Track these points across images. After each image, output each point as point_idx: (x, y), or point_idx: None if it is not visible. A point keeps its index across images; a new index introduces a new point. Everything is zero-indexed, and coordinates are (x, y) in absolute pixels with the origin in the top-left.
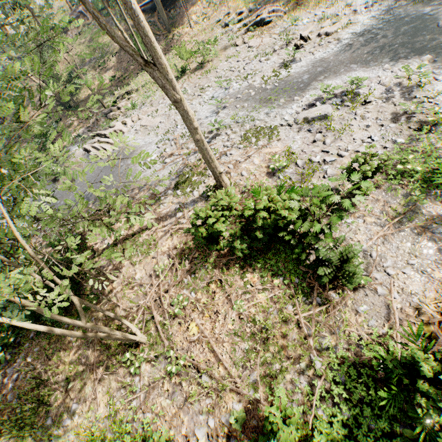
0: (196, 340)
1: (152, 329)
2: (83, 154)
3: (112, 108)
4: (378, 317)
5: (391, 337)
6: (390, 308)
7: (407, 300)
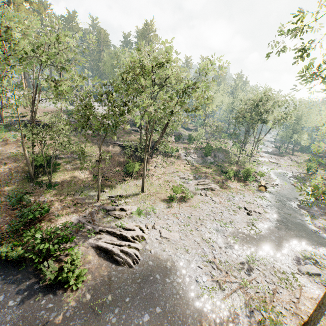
0: None
1: None
2: (94, 251)
3: (116, 208)
4: None
5: None
6: None
7: None
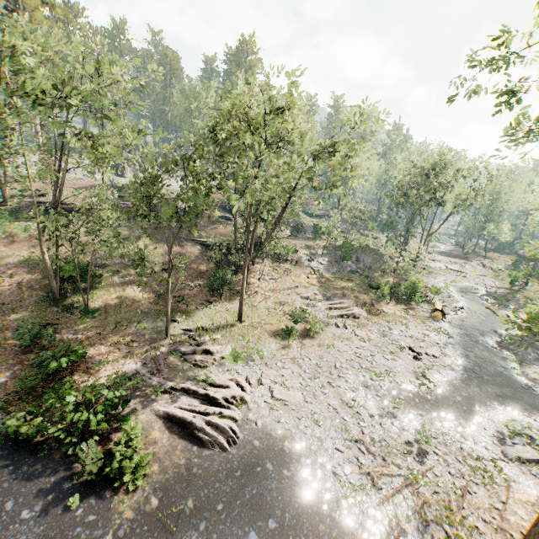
0: None
1: None
2: (161, 424)
3: (197, 349)
4: None
5: None
6: None
7: None
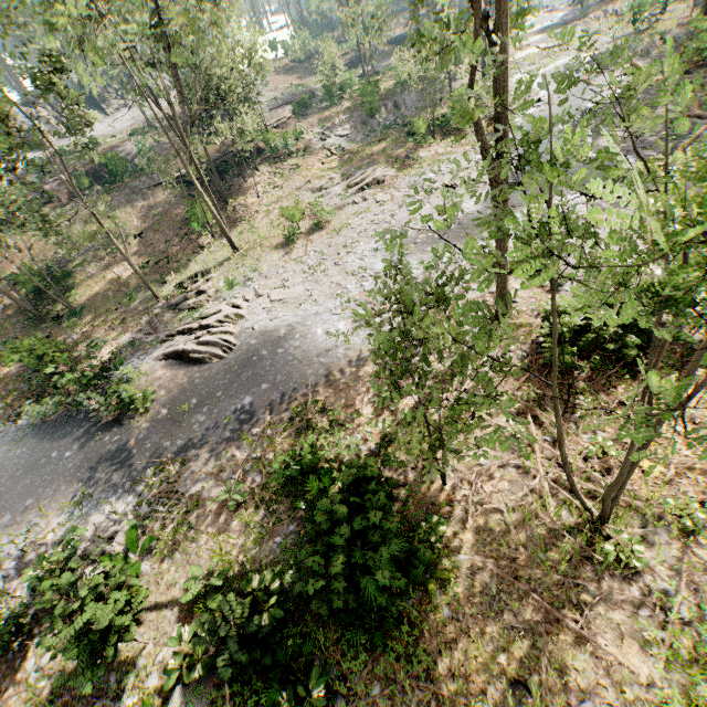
0: (672, 477)
1: (591, 504)
2: (163, 365)
3: (188, 295)
4: None
5: None
6: None
7: None
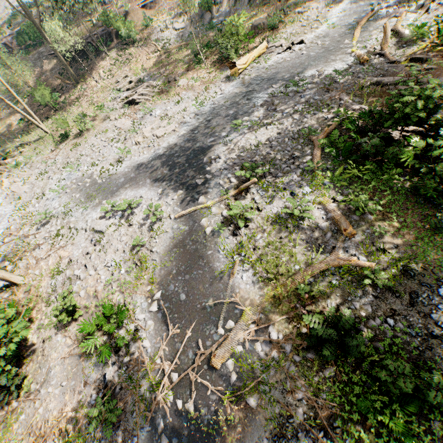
0: None
1: None
2: None
3: (2, 162)
4: (25, 425)
5: (21, 442)
6: (34, 419)
7: (44, 414)
